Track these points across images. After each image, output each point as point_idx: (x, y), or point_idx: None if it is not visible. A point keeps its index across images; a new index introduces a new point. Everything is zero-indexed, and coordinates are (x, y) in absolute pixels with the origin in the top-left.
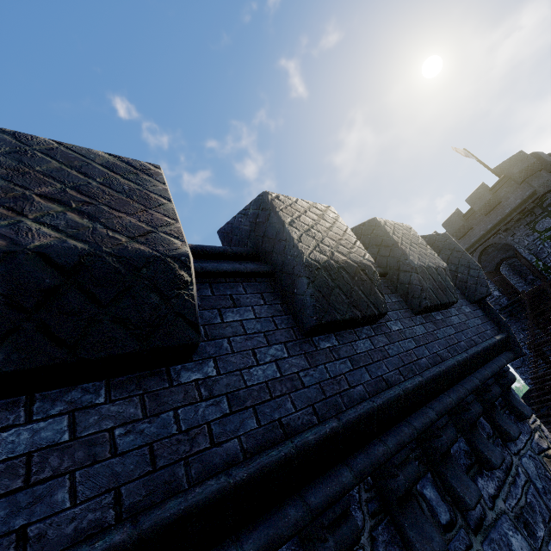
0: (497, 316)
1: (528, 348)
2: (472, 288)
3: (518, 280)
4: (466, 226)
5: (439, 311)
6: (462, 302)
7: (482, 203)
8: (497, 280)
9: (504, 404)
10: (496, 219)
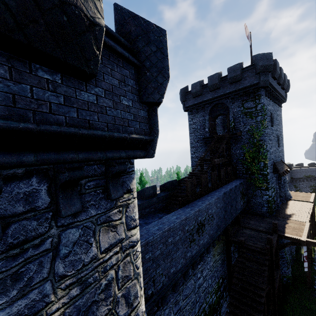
0: (155, 123)
1: (199, 159)
2: (149, 90)
3: (221, 129)
4: (217, 85)
5: (63, 73)
6: (129, 95)
7: (233, 75)
8: (211, 123)
9: (103, 185)
10: (233, 89)
